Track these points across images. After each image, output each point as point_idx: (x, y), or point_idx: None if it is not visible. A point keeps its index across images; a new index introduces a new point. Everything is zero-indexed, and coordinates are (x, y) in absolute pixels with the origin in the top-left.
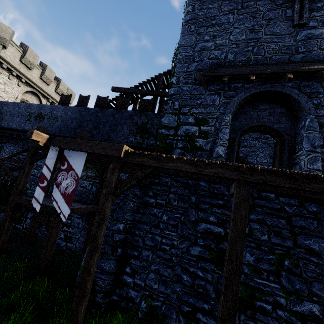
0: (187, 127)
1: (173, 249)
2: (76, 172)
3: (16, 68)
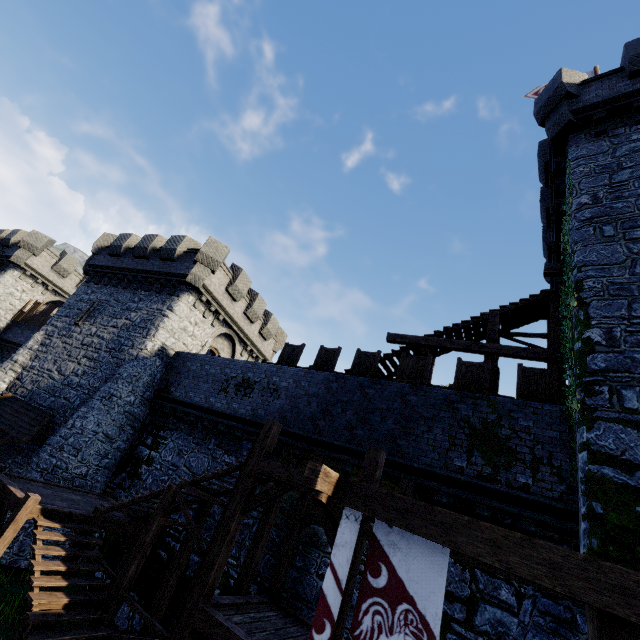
0: None
1: None
2: (420, 614)
3: (218, 299)
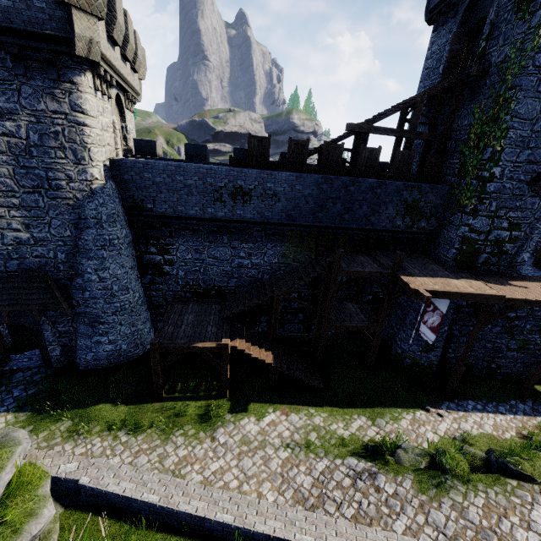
0: (499, 232)
1: (480, 332)
2: (441, 311)
3: (110, 60)
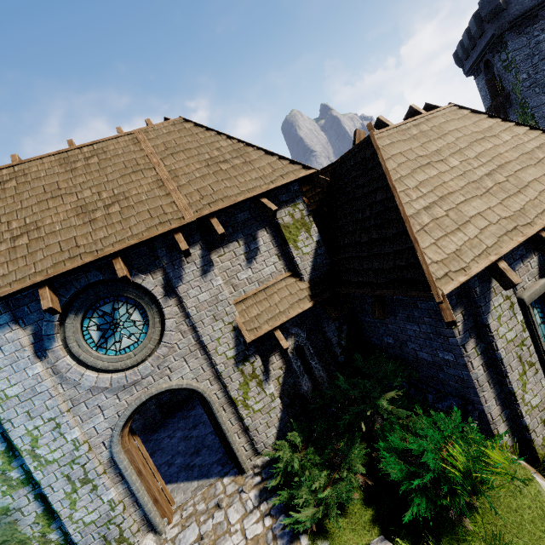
0: None
1: None
2: None
3: None
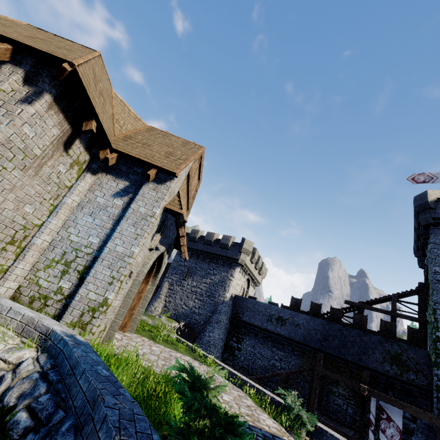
0: None
1: None
2: (396, 424)
3: (248, 266)
